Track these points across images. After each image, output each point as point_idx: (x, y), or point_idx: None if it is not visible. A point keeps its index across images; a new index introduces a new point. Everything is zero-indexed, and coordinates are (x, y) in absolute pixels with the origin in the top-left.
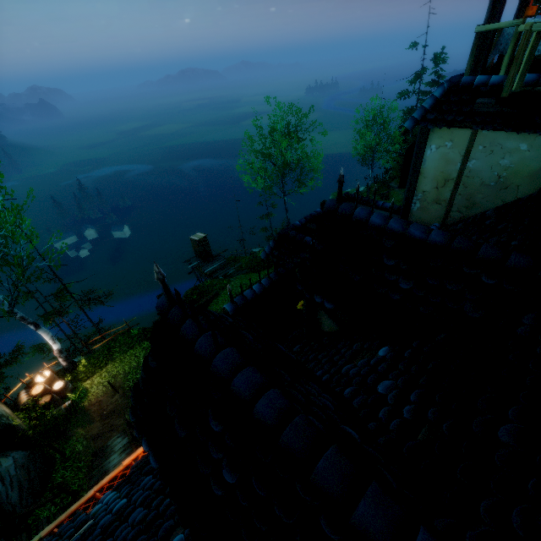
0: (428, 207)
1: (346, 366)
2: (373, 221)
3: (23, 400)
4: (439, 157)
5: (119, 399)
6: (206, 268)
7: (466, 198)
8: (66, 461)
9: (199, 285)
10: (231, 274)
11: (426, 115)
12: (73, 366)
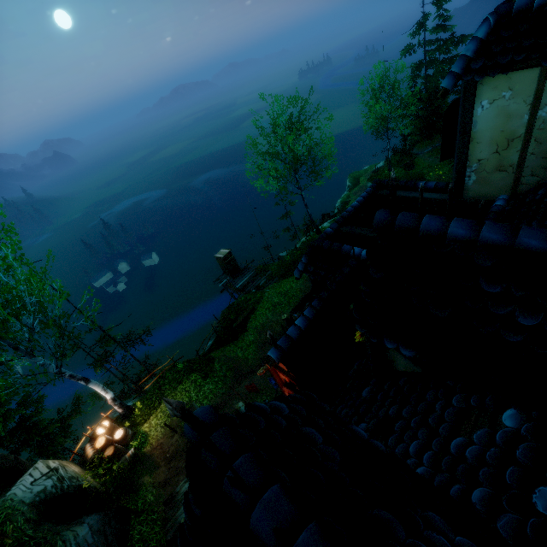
0: (488, 178)
1: (454, 439)
2: (453, 234)
3: (89, 454)
4: (495, 114)
5: (179, 439)
6: (237, 283)
7: (542, 156)
8: (140, 514)
9: (233, 303)
10: (263, 284)
11: (469, 65)
12: (129, 411)
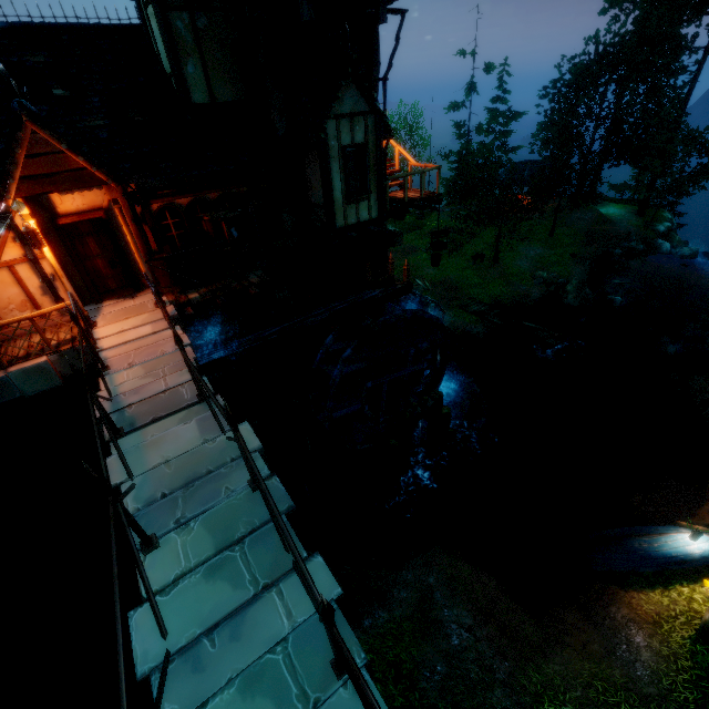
0: None
1: None
2: None
3: None
4: None
5: None
6: None
7: None
8: None
9: None
10: None
11: None
12: None
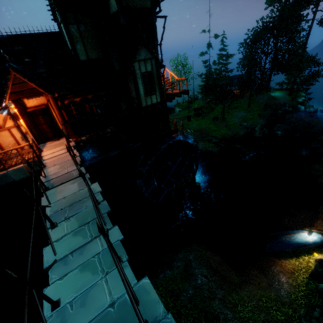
0: None
1: None
2: None
3: None
4: None
5: None
6: None
7: None
8: None
9: None
10: None
11: None
12: None
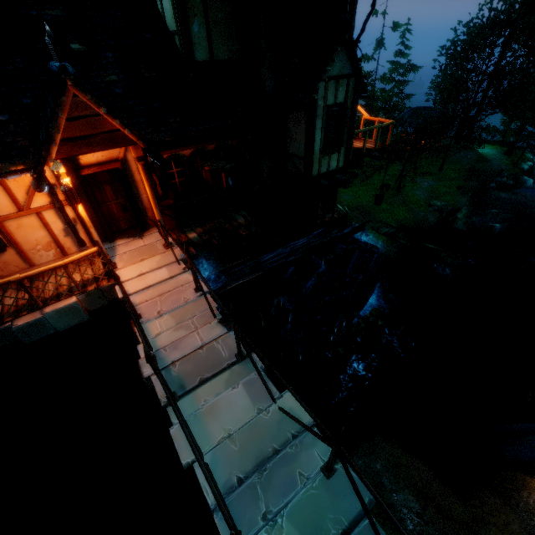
0: None
1: None
2: None
3: None
4: None
5: None
6: None
7: None
8: None
9: None
10: None
11: None
12: None
